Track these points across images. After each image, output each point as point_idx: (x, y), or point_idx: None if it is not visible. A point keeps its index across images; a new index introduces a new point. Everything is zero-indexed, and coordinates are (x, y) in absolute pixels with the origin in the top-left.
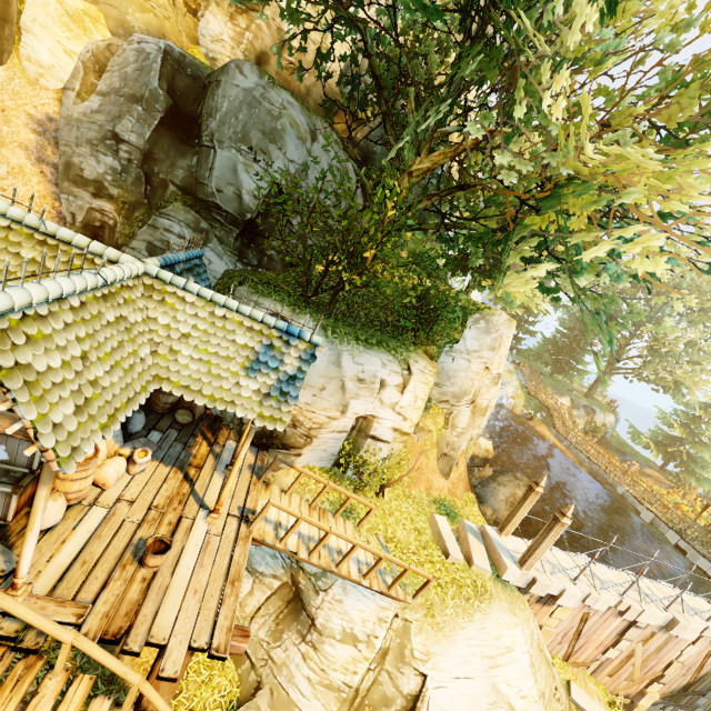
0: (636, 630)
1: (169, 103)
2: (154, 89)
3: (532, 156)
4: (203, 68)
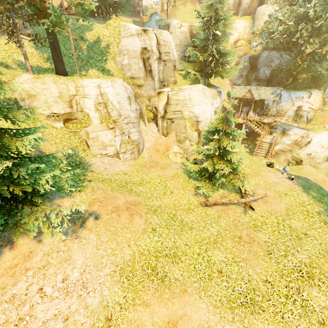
0: None
1: (250, 65)
2: (248, 64)
3: None
4: (255, 55)
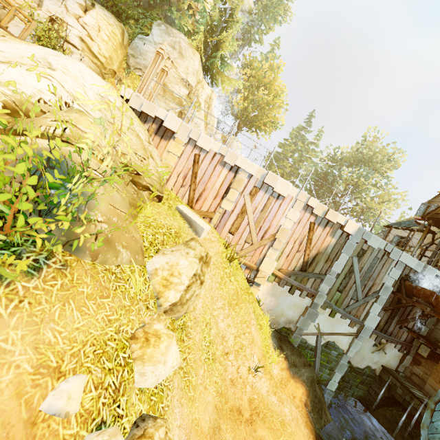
0: (240, 180)
1: None
2: None
3: None
4: None
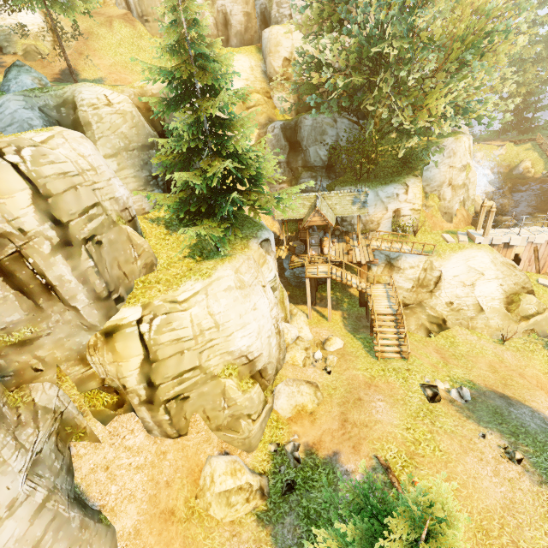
0: None
1: (289, 143)
2: (284, 142)
3: (417, 89)
4: (289, 122)
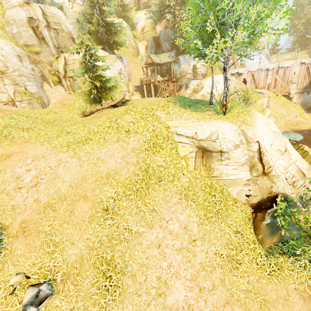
0: (270, 71)
1: (155, 44)
2: (153, 43)
3: None
4: (158, 36)
